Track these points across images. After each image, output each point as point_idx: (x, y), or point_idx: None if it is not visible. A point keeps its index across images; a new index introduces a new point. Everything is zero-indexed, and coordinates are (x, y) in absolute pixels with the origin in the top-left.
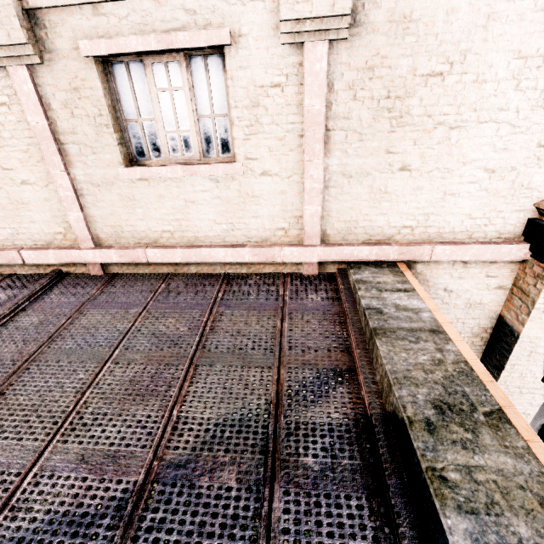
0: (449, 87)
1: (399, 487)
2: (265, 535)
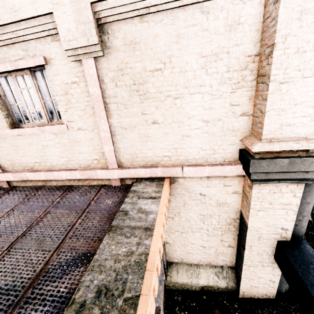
0: (167, 76)
1: None
2: None
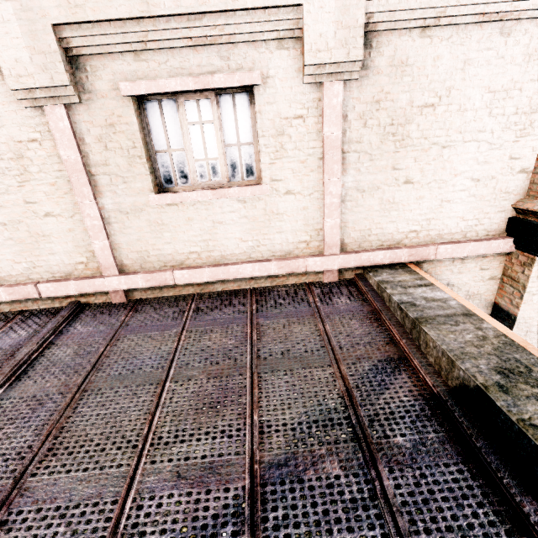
0: (439, 115)
1: (488, 447)
2: (388, 510)
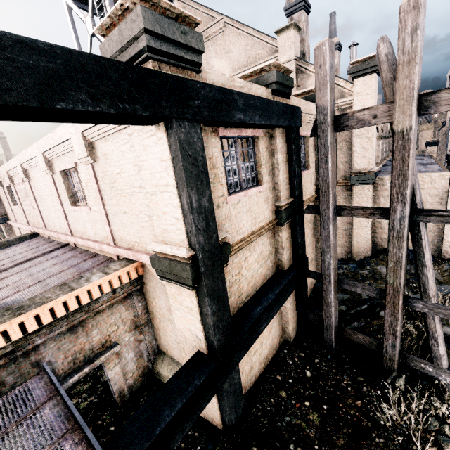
0: (123, 178)
1: None
2: None
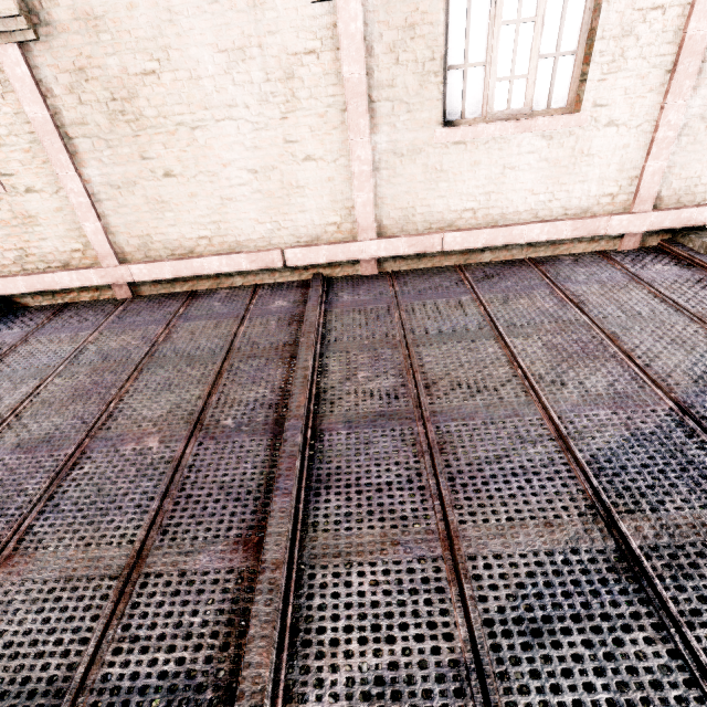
0: None
1: None
2: None
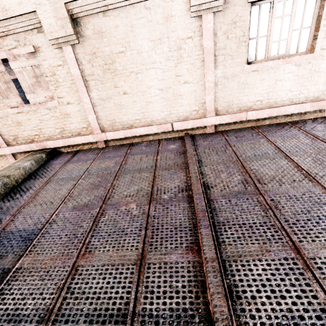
0: None
1: None
2: None
